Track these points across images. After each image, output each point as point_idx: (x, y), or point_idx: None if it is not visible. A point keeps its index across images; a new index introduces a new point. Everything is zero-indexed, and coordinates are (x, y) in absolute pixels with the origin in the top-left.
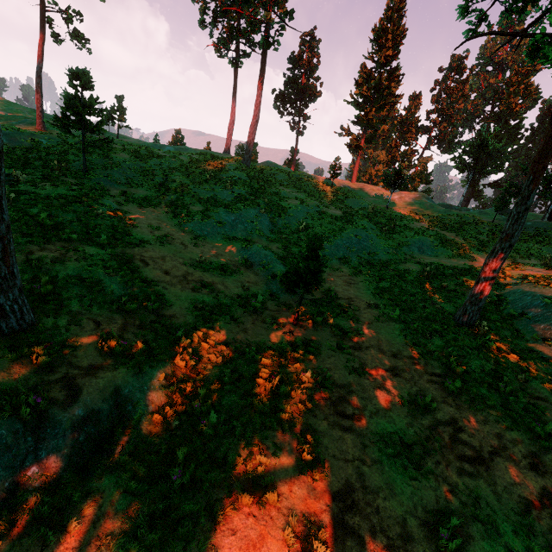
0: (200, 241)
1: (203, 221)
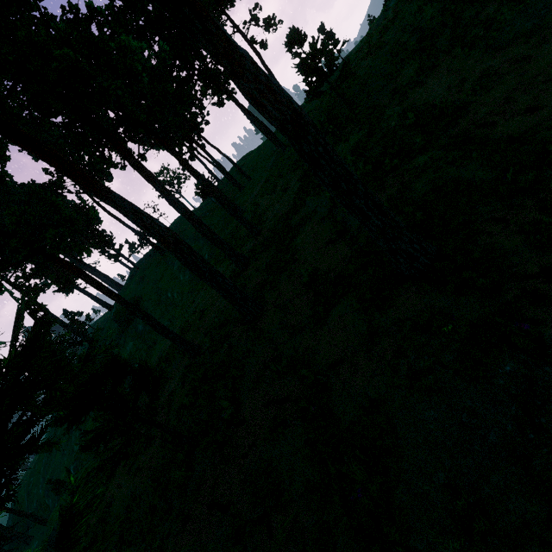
0: (544, 31)
1: (523, 2)
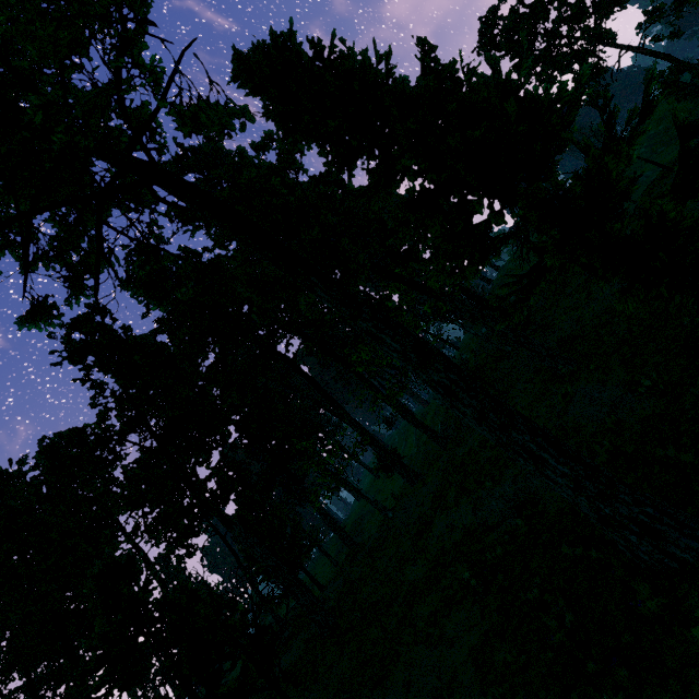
0: None
1: None
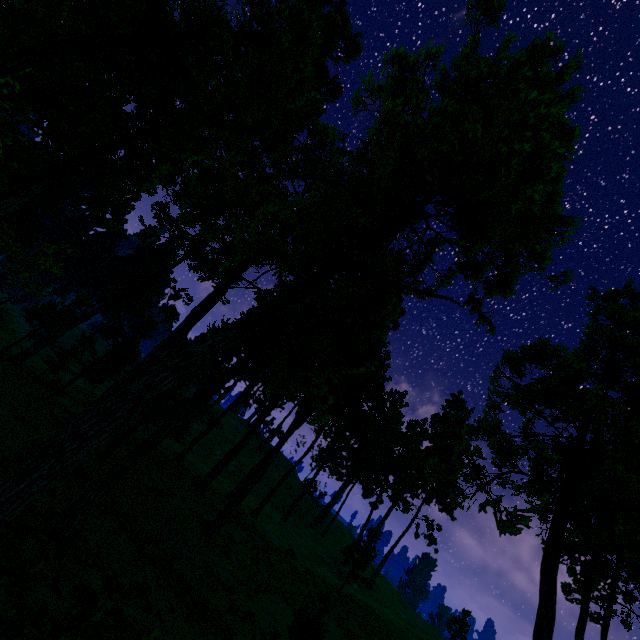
0: None
1: None
